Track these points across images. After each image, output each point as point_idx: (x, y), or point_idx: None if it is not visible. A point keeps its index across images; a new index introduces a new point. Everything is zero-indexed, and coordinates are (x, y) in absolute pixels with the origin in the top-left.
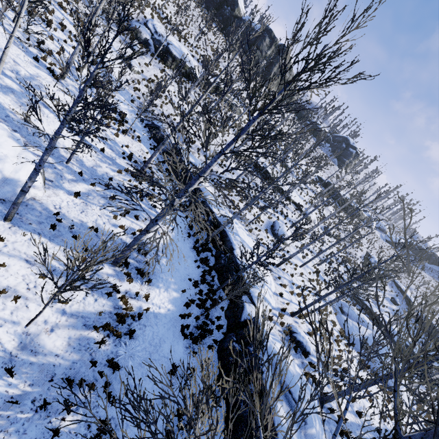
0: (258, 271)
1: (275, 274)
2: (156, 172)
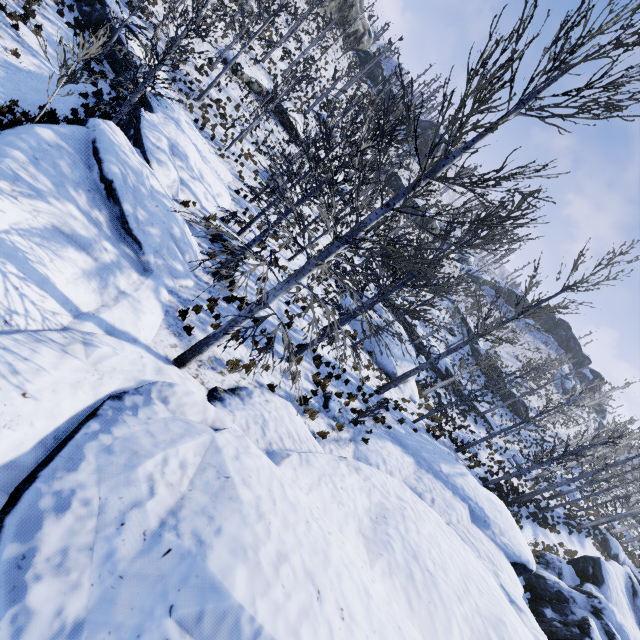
0: (190, 160)
1: (242, 205)
2: (48, 9)
